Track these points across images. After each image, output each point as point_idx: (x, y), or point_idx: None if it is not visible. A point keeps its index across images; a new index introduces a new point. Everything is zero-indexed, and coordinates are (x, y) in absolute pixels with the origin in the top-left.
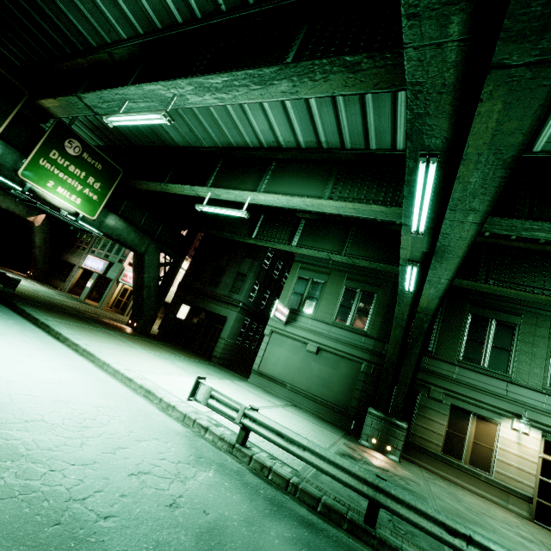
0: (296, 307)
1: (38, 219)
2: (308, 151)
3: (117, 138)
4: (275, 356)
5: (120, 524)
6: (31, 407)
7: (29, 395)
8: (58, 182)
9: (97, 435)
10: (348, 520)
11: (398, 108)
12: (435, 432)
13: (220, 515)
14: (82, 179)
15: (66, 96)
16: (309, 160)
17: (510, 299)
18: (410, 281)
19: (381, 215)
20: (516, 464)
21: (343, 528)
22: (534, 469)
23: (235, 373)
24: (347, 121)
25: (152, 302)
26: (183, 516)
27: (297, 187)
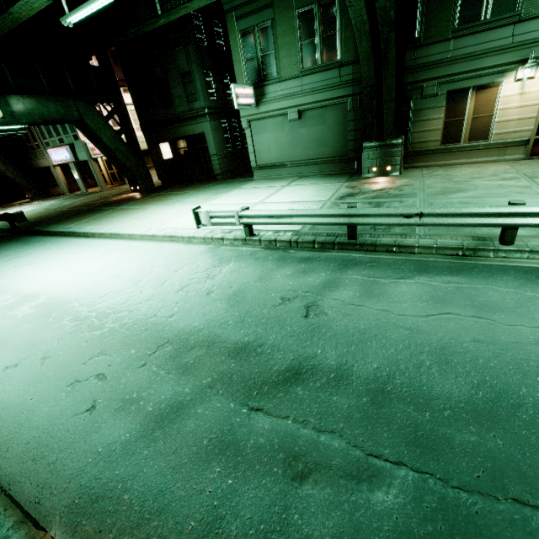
0: (258, 79)
1: None
2: None
3: None
4: (265, 144)
5: (180, 316)
6: (99, 289)
7: (94, 283)
8: None
9: (148, 282)
10: (336, 244)
11: None
12: (432, 130)
13: (241, 284)
14: None
15: None
16: None
17: None
18: None
19: None
20: (517, 116)
21: (335, 249)
22: (535, 112)
23: (242, 178)
24: None
25: (133, 161)
26: (217, 295)
27: None
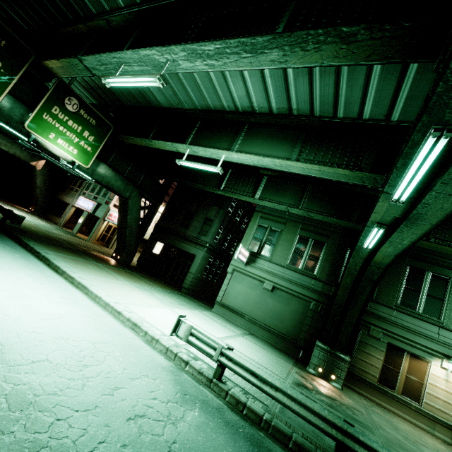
0: (255, 251)
1: (39, 164)
2: (279, 116)
3: (109, 97)
4: (236, 291)
5: None
6: (36, 346)
7: (35, 332)
8: (58, 135)
9: (96, 374)
10: None
11: (371, 81)
12: (372, 365)
13: None
14: (78, 132)
15: (68, 58)
16: (279, 125)
17: (445, 255)
18: (371, 240)
19: (344, 178)
20: (444, 398)
21: None
22: None
23: (201, 302)
24: (320, 91)
25: (133, 239)
26: None
27: (267, 148)
